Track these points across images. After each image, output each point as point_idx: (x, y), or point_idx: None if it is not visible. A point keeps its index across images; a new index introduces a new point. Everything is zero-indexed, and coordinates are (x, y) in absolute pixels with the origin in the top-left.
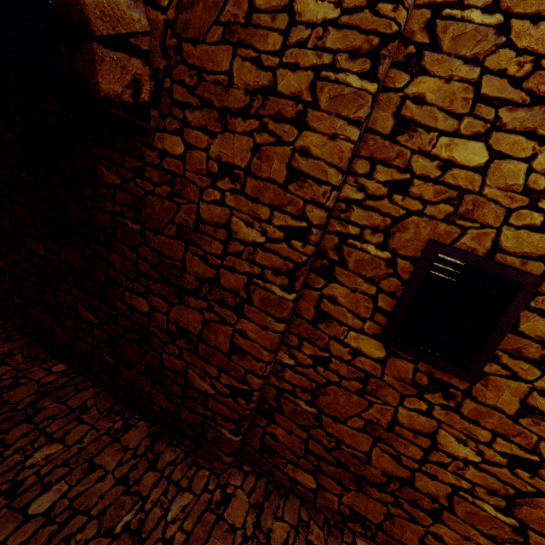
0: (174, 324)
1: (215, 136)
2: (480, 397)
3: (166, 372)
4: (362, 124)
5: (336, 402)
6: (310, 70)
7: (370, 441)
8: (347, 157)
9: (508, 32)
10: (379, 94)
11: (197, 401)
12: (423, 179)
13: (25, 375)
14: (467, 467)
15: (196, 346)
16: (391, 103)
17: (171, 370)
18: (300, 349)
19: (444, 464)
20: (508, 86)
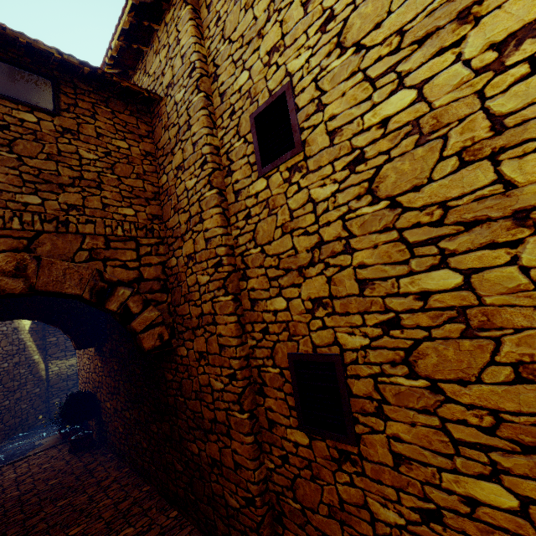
0: (209, 457)
1: (194, 341)
2: (369, 456)
3: (216, 497)
4: (235, 312)
5: (306, 493)
6: (210, 300)
7: (338, 526)
8: (235, 329)
9: (265, 251)
10: (241, 293)
11: (234, 518)
12: (271, 323)
13: (155, 522)
14: (403, 534)
15: (221, 469)
16: (246, 295)
17: (217, 494)
18: (272, 453)
19: (388, 535)
20: (276, 270)
